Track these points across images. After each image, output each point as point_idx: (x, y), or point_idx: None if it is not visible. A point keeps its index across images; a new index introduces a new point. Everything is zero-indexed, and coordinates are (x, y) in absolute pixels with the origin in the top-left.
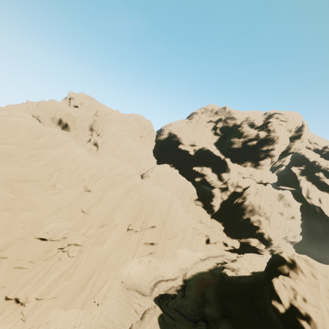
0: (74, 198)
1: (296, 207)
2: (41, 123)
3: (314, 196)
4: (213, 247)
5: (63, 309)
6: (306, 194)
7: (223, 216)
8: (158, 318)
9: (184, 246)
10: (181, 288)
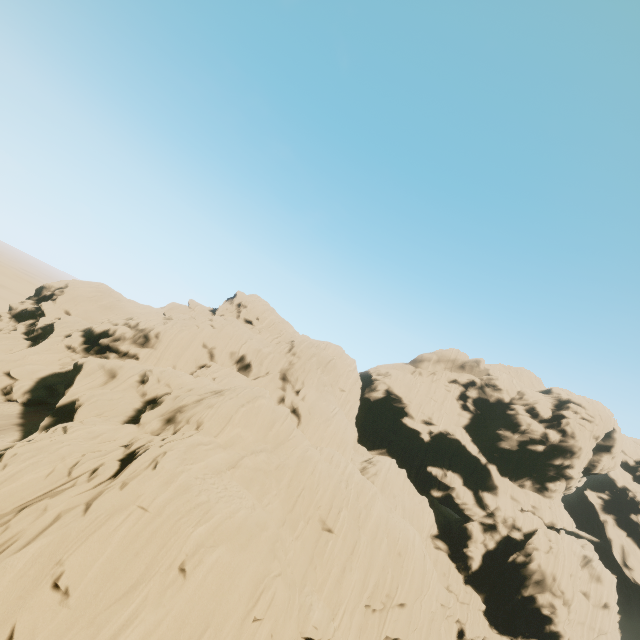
0: (312, 543)
1: (610, 586)
2: (214, 359)
3: (637, 564)
4: None
5: None
6: (620, 556)
7: (486, 581)
8: None
9: None
10: None
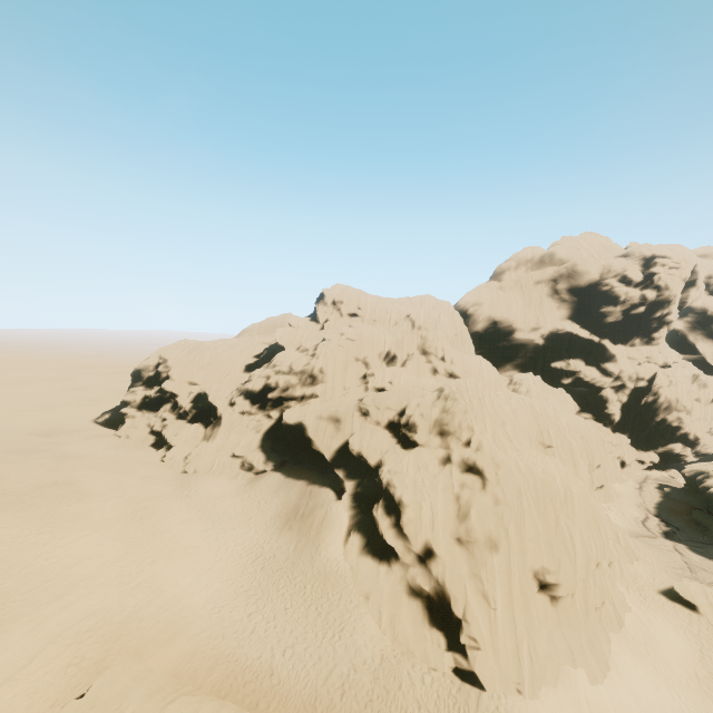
0: None
1: None
2: (369, 366)
3: None
4: (631, 470)
5: (630, 563)
6: None
7: (627, 425)
8: (690, 551)
9: (613, 479)
10: (664, 523)
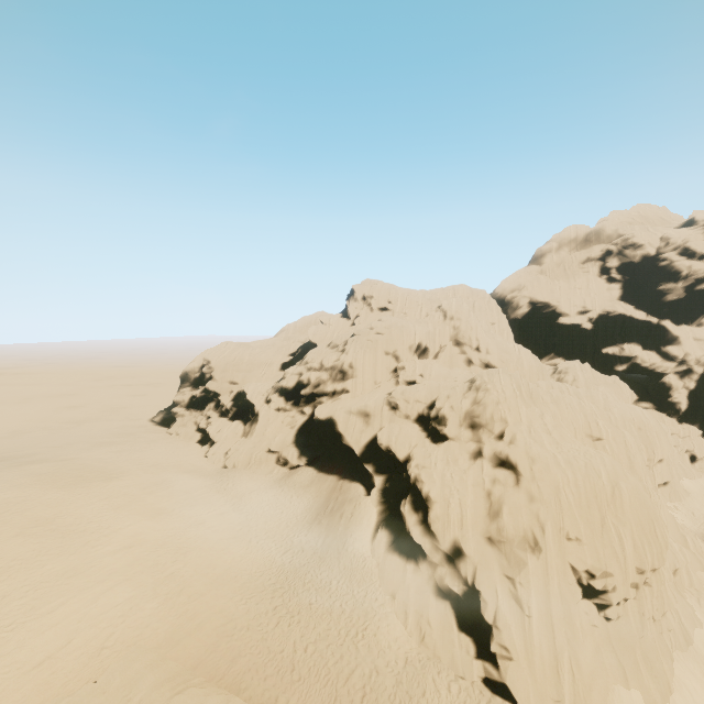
0: None
1: None
2: (400, 359)
3: None
4: (703, 464)
5: (701, 571)
6: None
7: (696, 414)
8: None
9: (681, 475)
10: None
